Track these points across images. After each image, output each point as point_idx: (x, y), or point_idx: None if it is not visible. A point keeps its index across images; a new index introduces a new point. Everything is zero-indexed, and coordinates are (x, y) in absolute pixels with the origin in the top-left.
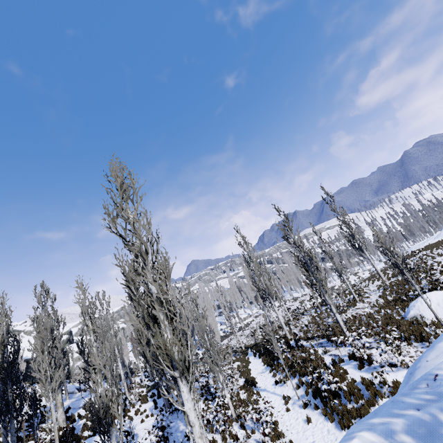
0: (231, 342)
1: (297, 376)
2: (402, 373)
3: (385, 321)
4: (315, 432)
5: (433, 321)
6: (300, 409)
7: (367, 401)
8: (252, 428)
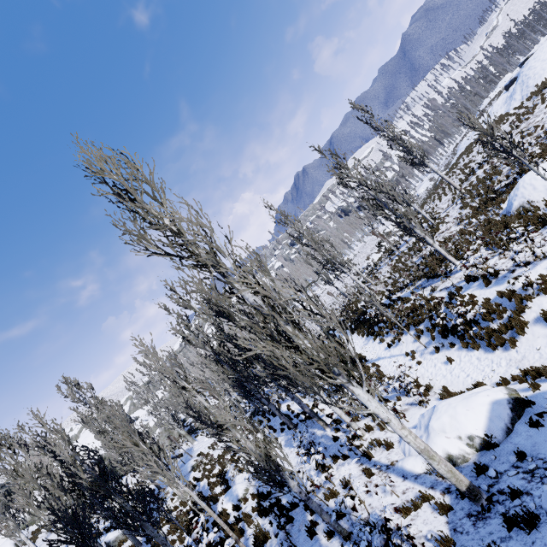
0: None
1: (411, 328)
2: (542, 266)
3: (486, 228)
4: (463, 367)
5: (546, 200)
6: (432, 356)
7: (515, 310)
8: (396, 397)
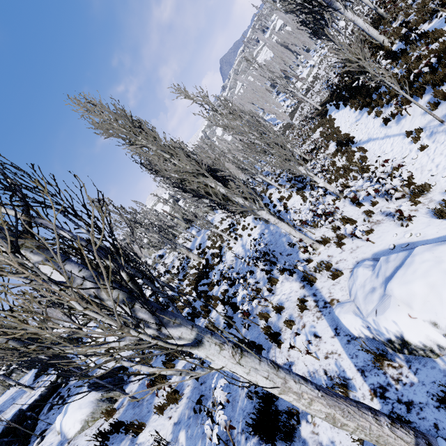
0: (304, 112)
1: (426, 91)
2: None
3: None
4: None
5: None
6: None
7: None
8: (371, 202)
